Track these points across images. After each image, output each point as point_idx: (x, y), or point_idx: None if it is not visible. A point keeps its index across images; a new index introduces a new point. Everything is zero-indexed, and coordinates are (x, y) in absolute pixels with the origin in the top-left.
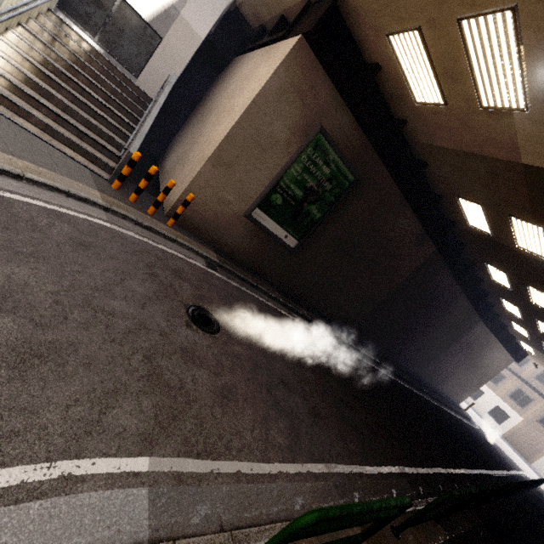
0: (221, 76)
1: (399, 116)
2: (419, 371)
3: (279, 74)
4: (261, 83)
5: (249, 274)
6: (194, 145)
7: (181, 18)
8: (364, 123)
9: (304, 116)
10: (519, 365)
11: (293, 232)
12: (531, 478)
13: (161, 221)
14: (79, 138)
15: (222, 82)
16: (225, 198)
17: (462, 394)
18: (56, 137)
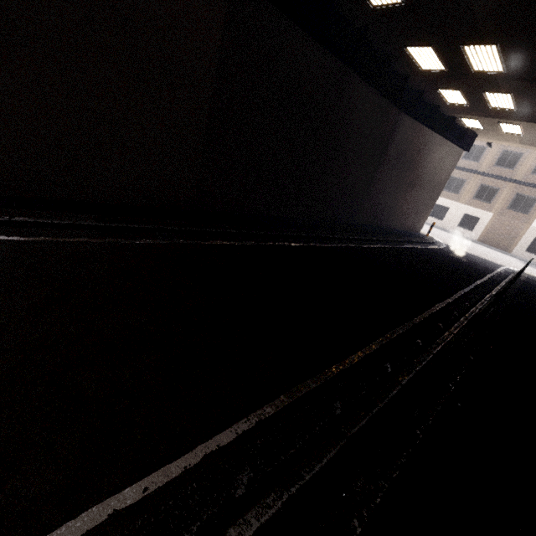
0: None
1: None
2: (354, 218)
3: None
4: None
5: None
6: None
7: None
8: None
9: None
10: (476, 159)
11: None
12: (513, 267)
13: None
14: None
15: None
16: None
17: (419, 220)
18: None
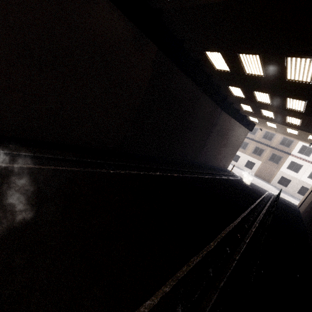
0: None
1: None
2: (196, 159)
3: None
4: None
5: None
6: None
7: None
8: None
9: None
10: (253, 134)
11: None
12: (272, 192)
13: None
14: None
15: None
16: None
17: (227, 162)
18: None
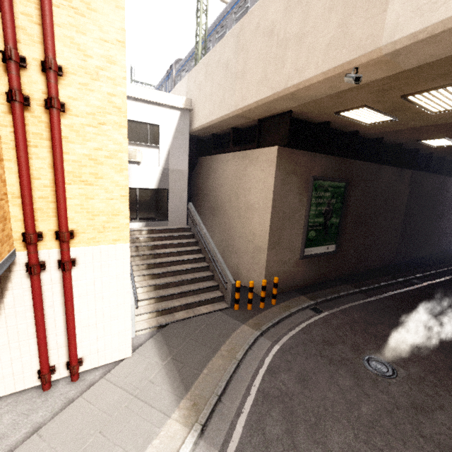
0: (198, 174)
1: (349, 131)
2: (450, 246)
3: (277, 175)
4: (268, 186)
5: (324, 289)
6: (231, 236)
7: (171, 170)
8: (336, 154)
9: (300, 180)
10: None
11: (329, 242)
12: None
13: (269, 306)
14: (195, 294)
15: (206, 180)
16: (285, 259)
17: None
18: (191, 307)
